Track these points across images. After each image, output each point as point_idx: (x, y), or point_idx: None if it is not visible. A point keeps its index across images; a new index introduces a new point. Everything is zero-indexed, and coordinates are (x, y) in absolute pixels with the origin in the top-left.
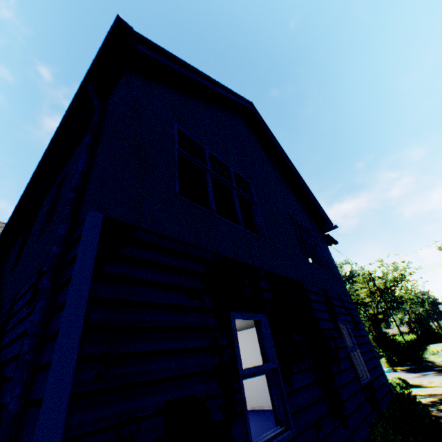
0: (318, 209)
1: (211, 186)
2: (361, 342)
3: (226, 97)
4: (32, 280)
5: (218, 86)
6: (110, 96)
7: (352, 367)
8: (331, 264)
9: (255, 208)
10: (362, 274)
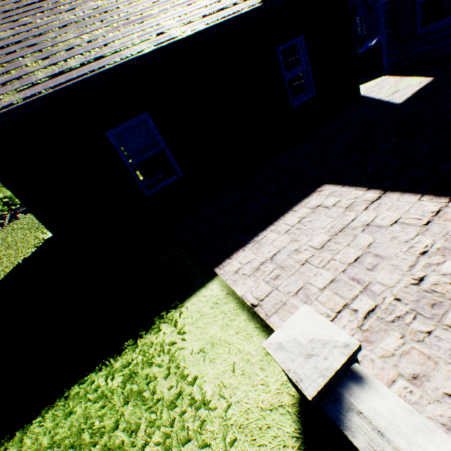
0: None
1: None
2: (369, 20)
3: None
4: None
5: None
6: None
7: (355, 34)
8: None
9: None
10: None
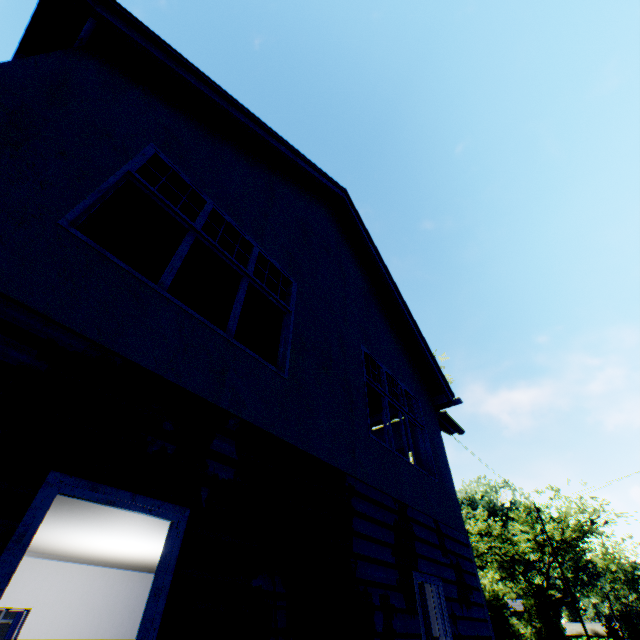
0: (431, 366)
1: (185, 251)
2: (467, 632)
3: (290, 159)
4: None
5: (277, 140)
6: None
7: None
8: (437, 462)
9: (285, 320)
10: (524, 507)
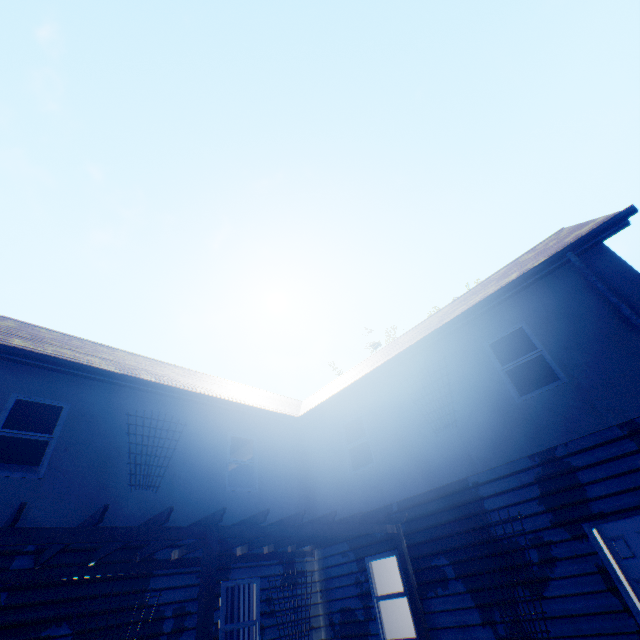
0: None
1: None
2: None
3: None
4: (609, 434)
5: None
6: (592, 263)
7: None
8: None
9: None
10: None
